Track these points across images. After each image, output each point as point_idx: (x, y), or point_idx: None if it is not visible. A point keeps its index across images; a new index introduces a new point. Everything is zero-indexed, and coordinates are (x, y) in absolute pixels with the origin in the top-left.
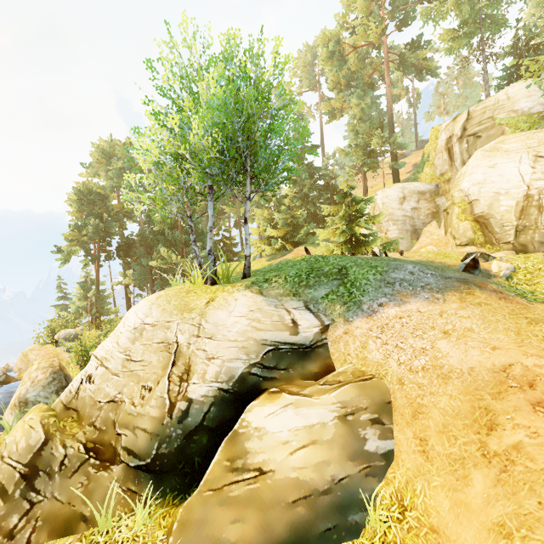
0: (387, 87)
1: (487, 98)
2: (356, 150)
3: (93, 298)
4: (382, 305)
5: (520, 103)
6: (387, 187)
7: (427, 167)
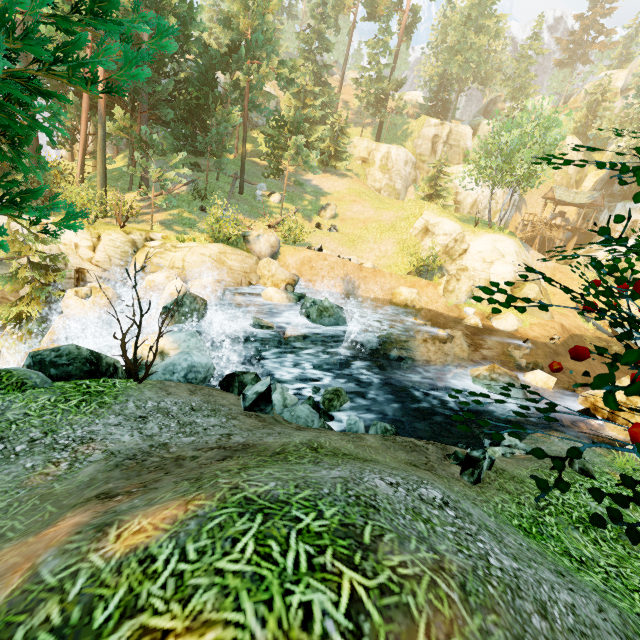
0: (400, 41)
1: (458, 125)
2: (370, 86)
3: (188, 172)
4: (528, 250)
5: (468, 141)
6: (399, 147)
7: (410, 141)
